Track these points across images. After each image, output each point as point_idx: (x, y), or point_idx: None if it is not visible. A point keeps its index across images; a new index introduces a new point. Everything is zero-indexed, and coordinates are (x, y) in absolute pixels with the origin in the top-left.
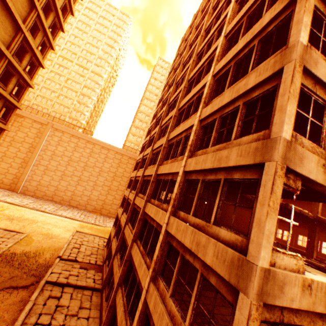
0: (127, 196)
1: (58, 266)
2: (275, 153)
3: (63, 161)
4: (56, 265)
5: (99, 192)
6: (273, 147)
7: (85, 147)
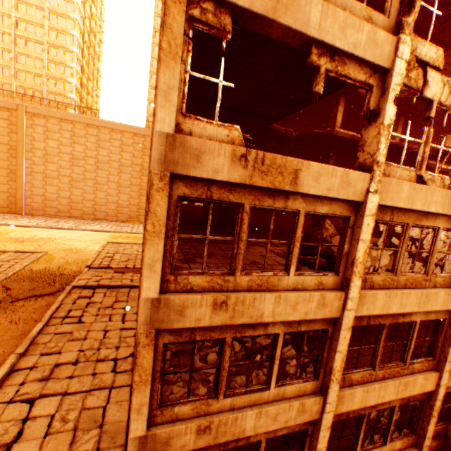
0: None
1: (88, 274)
2: None
3: (64, 162)
4: (85, 273)
5: (128, 195)
6: None
7: (87, 135)
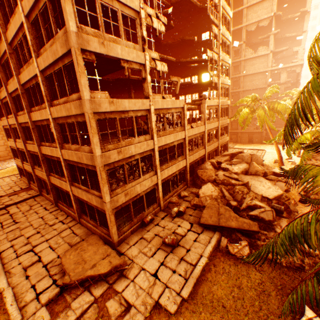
0: (7, 126)
1: None
2: (72, 42)
3: None
4: None
5: None
6: (70, 38)
7: None
